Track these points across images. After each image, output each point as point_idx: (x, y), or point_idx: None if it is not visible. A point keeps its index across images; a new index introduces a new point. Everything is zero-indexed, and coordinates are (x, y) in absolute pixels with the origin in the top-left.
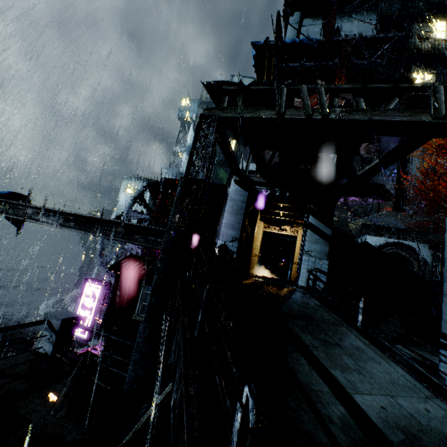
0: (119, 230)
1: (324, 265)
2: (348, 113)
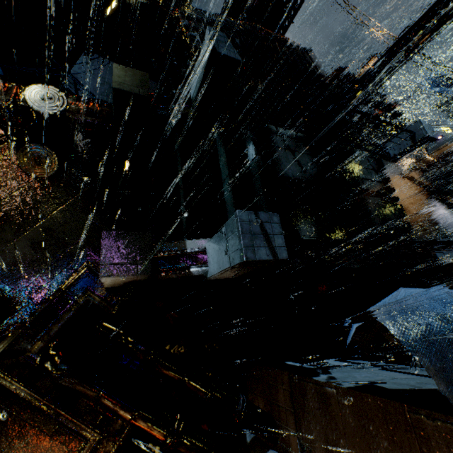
0: None
1: None
2: None
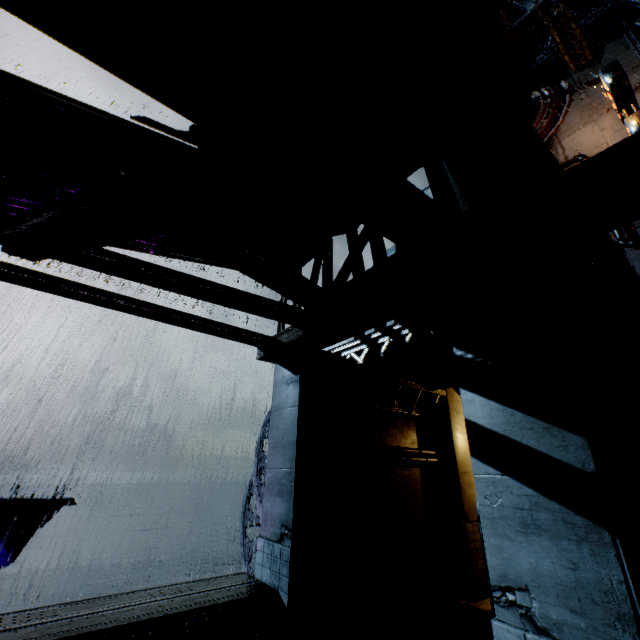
0: None
1: None
2: None
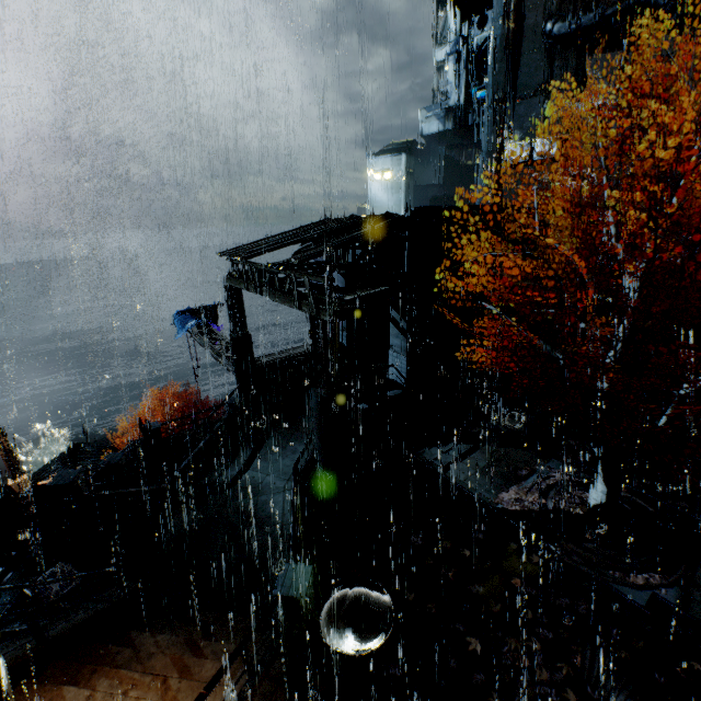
0: (225, 362)
1: (403, 362)
2: (268, 294)
